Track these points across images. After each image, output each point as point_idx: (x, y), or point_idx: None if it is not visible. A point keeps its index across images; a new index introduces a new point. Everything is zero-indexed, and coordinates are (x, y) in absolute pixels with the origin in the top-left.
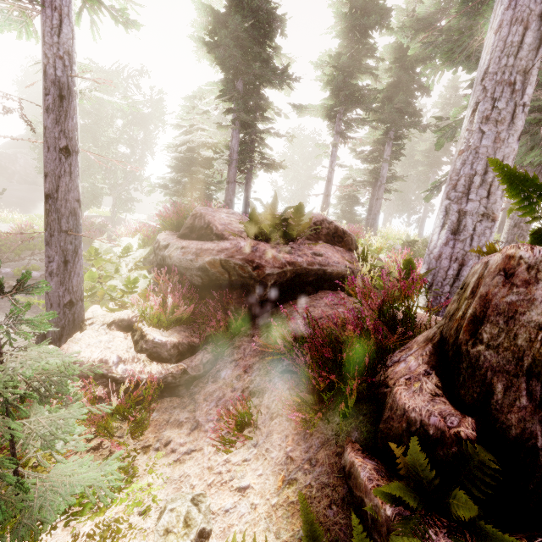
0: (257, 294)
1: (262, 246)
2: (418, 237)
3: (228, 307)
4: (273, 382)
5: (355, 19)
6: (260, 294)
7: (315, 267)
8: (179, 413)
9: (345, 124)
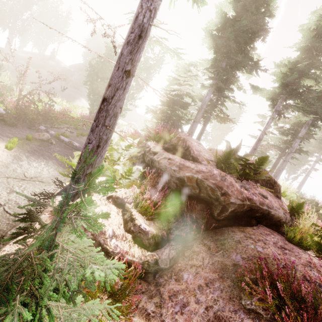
0: (217, 213)
1: (229, 177)
2: (295, 192)
3: (190, 214)
4: (238, 315)
5: (317, 42)
6: (219, 214)
7: (264, 207)
8: (147, 302)
9: (283, 107)
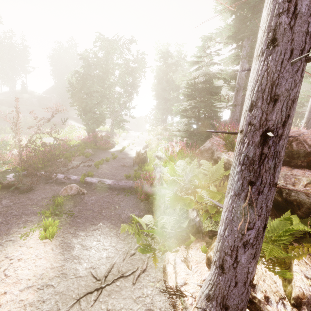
0: None
1: None
2: None
3: None
4: None
5: None
6: None
7: None
8: None
9: None
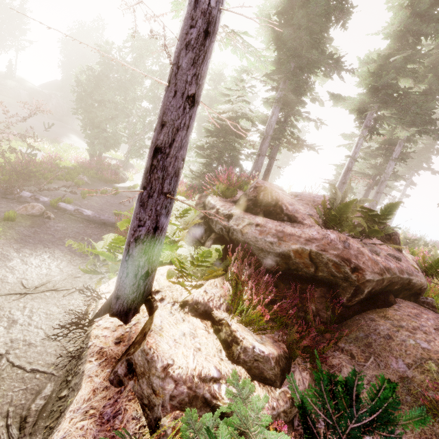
0: (347, 298)
1: (352, 242)
2: None
3: (307, 305)
4: None
5: (415, 24)
6: (350, 299)
7: (404, 275)
8: None
9: (374, 121)
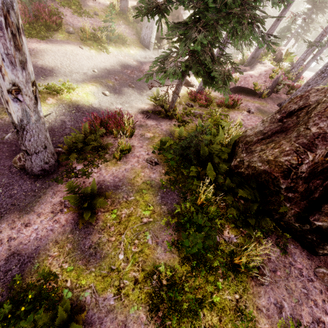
0: None
1: None
2: None
3: None
4: None
5: None
6: None
7: None
8: None
9: None
